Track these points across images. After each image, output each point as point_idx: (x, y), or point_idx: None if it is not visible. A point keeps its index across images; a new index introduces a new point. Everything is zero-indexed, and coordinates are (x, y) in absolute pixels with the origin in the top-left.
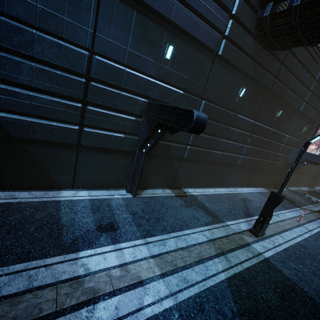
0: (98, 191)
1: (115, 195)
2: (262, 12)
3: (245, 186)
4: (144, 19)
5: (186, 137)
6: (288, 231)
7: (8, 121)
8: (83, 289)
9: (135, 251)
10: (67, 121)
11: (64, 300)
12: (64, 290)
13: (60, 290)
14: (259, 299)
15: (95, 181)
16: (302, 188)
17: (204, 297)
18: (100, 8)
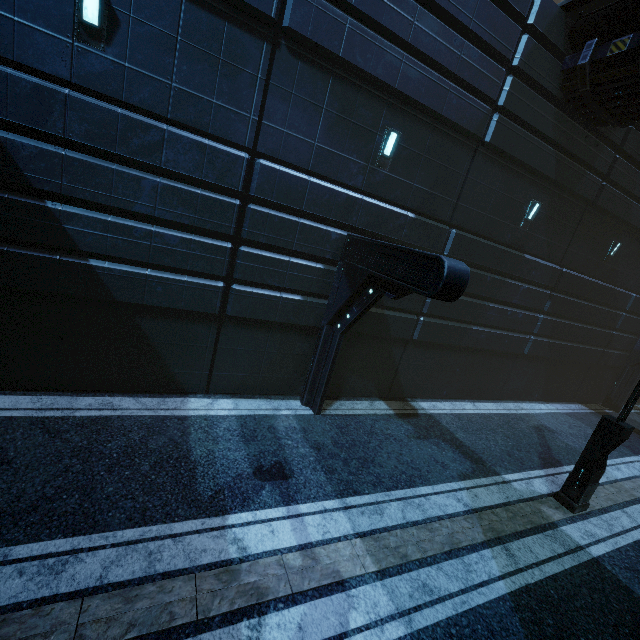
0: (250, 401)
1: (282, 410)
2: (575, 57)
3: (539, 399)
4: (346, 90)
5: (419, 300)
6: None
7: (113, 275)
8: (239, 586)
9: (327, 521)
10: (205, 274)
11: (209, 603)
12: (208, 583)
13: (201, 583)
14: None
15: (246, 382)
16: None
17: (465, 626)
18: (272, 79)
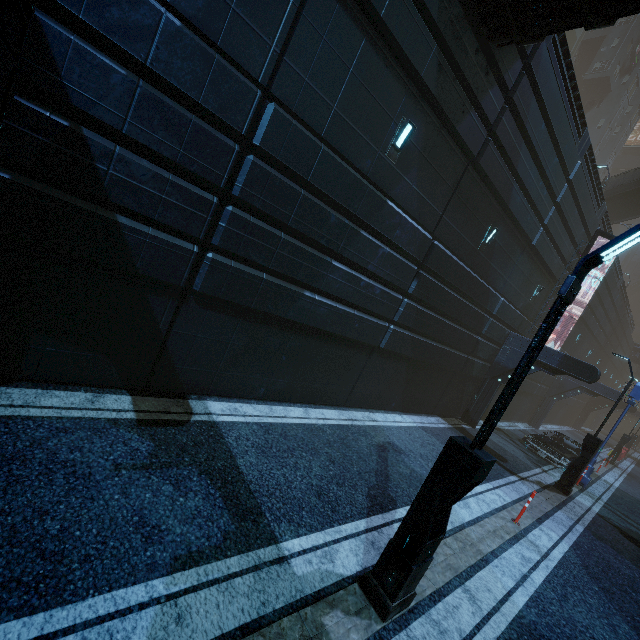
0: None
1: None
2: None
3: (397, 409)
4: None
5: (200, 216)
6: (490, 565)
7: None
8: None
9: None
10: None
11: None
12: None
13: None
14: None
15: None
16: (517, 424)
17: None
18: None
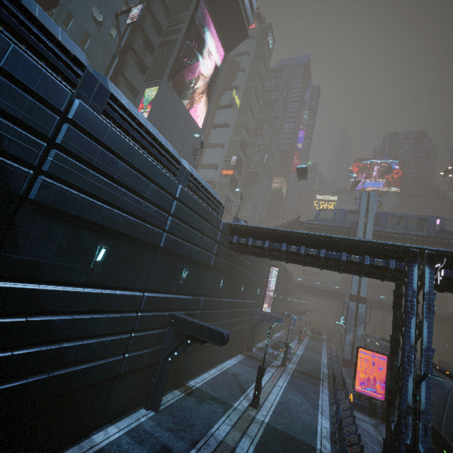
0: (123, 421)
1: (141, 418)
2: (231, 238)
3: (228, 358)
4: (174, 259)
5: None
6: (270, 394)
7: (76, 373)
8: None
9: None
10: (116, 354)
11: None
12: None
13: None
14: (273, 452)
15: (119, 410)
16: (265, 341)
17: None
18: (153, 262)
